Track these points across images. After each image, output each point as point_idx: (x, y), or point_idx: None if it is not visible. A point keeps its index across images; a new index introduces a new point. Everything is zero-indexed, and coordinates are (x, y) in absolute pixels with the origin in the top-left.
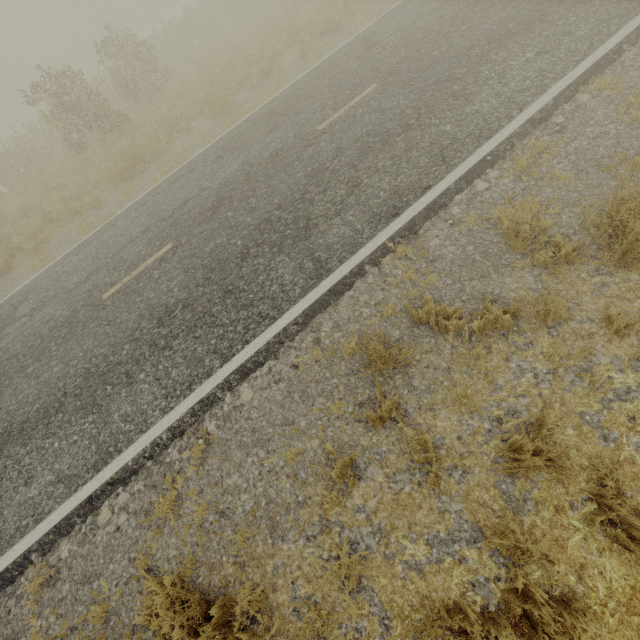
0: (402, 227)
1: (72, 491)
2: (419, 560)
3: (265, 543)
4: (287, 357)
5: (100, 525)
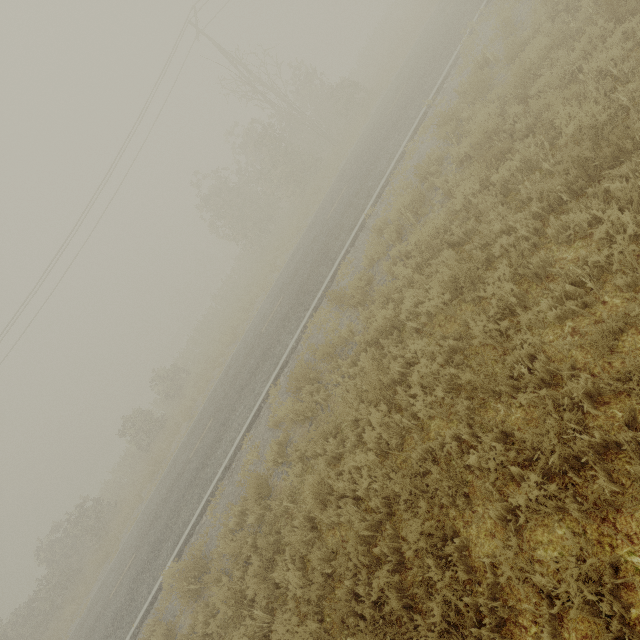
0: (176, 554)
1: None
2: None
3: None
4: None
5: None
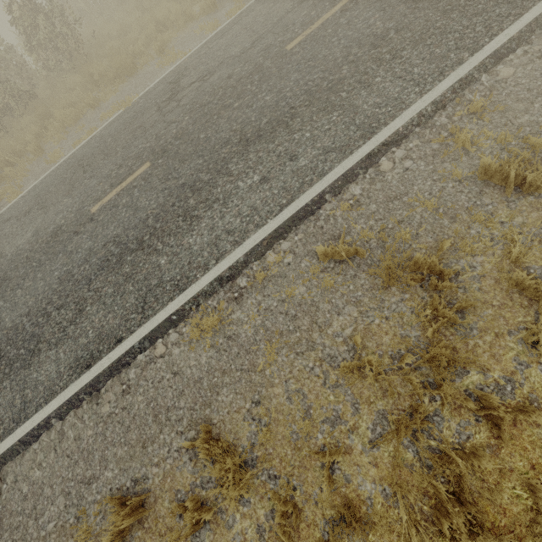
0: None
1: (347, 154)
2: None
3: None
4: None
5: (385, 171)
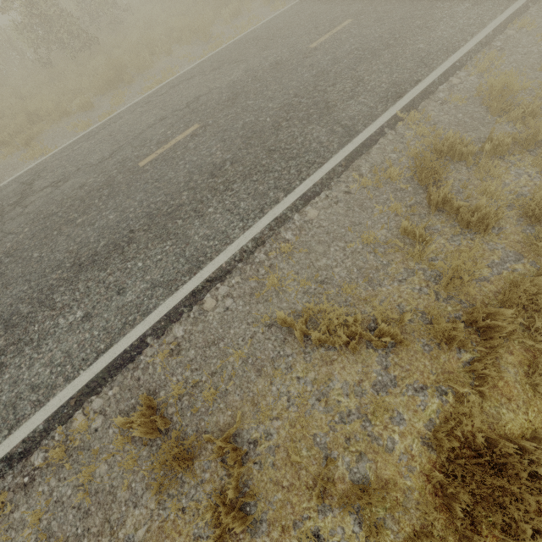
0: (407, 104)
1: (173, 290)
2: (486, 276)
3: (366, 290)
4: (339, 187)
5: (208, 309)
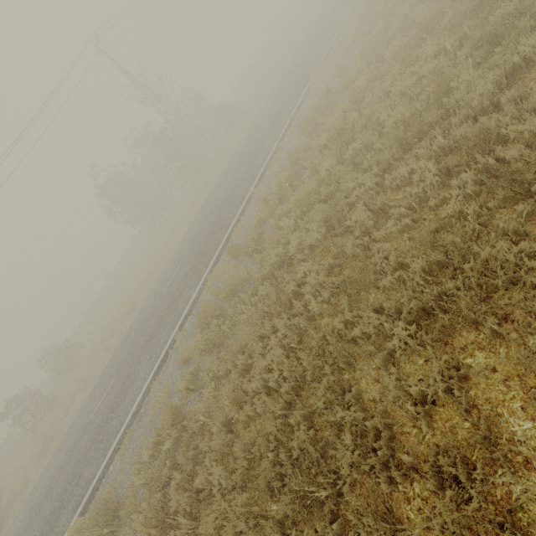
0: (79, 513)
1: None
2: None
3: None
4: None
5: None
